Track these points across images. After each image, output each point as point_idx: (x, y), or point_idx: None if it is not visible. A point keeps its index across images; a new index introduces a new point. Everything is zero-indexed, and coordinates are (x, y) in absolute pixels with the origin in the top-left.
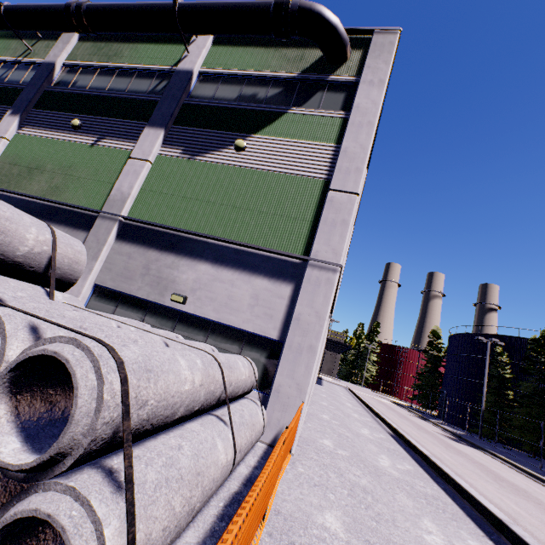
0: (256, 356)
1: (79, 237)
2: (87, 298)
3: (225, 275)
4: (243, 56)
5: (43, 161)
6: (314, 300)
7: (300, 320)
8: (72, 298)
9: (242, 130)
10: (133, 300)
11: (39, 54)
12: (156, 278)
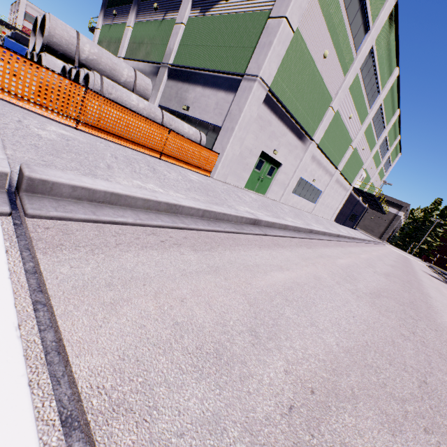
0: (212, 137)
1: (155, 80)
2: None
3: (206, 93)
4: None
5: (144, 37)
6: (240, 101)
7: (231, 114)
8: None
9: None
10: (171, 112)
11: None
12: (179, 99)
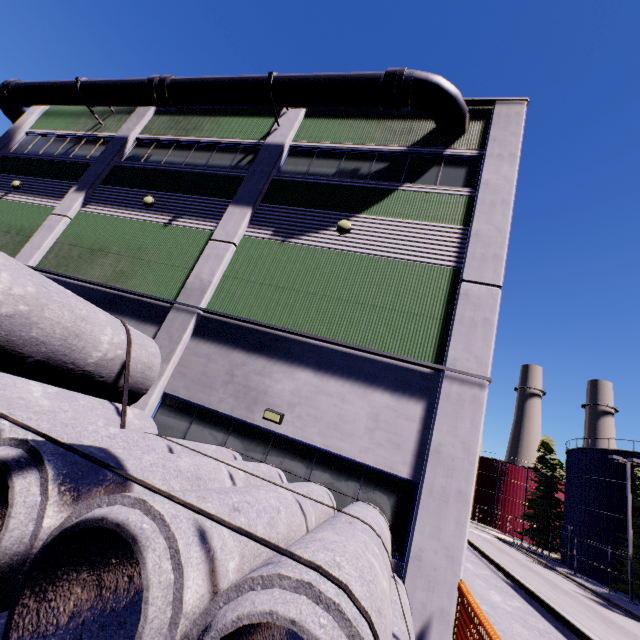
0: (380, 501)
1: (147, 332)
2: (153, 411)
3: (332, 386)
4: (340, 129)
5: (109, 242)
6: (458, 425)
7: (440, 453)
8: (143, 414)
9: (344, 209)
10: (212, 415)
11: (110, 129)
12: (242, 388)
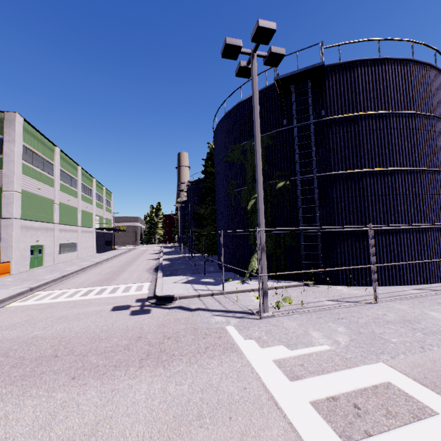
0: None
1: None
2: None
3: None
4: None
5: None
6: (8, 231)
7: (4, 239)
8: None
9: None
10: None
11: None
12: None
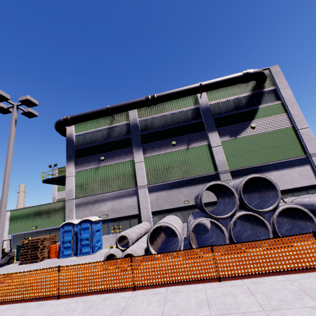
0: (314, 192)
1: None
2: None
3: (283, 172)
4: (222, 92)
5: (169, 163)
6: None
7: None
8: None
9: (246, 120)
10: None
11: (121, 120)
12: None
